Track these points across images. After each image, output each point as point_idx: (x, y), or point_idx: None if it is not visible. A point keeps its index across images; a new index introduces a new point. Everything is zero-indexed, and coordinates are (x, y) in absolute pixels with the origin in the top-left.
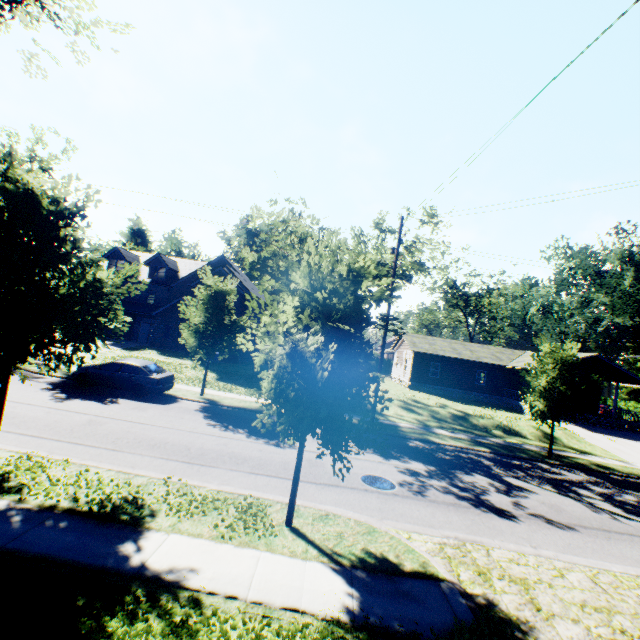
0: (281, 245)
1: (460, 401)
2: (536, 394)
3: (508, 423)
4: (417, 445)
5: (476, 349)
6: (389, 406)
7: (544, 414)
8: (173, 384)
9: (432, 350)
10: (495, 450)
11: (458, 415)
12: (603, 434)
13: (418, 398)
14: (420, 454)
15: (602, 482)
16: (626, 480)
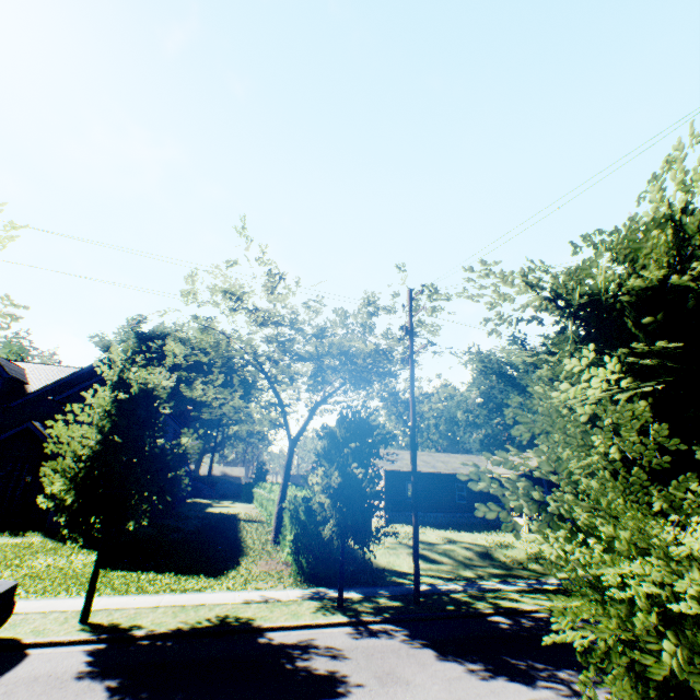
0: (225, 332)
1: (449, 528)
2: None
3: (533, 549)
4: (509, 626)
5: (446, 459)
6: (397, 556)
7: None
8: (10, 610)
9: (406, 466)
10: None
11: (479, 550)
12: None
13: None
14: (541, 647)
15: None
16: None
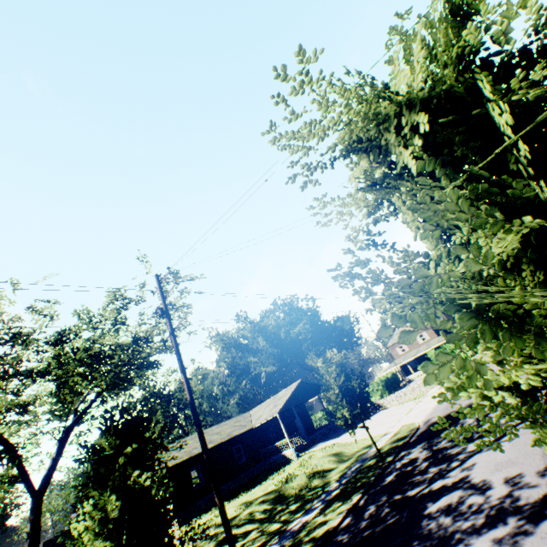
0: None
1: (239, 493)
2: (344, 403)
3: (309, 468)
4: None
5: (219, 429)
6: None
7: (354, 420)
8: None
9: (186, 453)
10: (363, 485)
11: (274, 496)
12: (343, 433)
13: (213, 520)
14: None
15: (427, 442)
16: (420, 434)
